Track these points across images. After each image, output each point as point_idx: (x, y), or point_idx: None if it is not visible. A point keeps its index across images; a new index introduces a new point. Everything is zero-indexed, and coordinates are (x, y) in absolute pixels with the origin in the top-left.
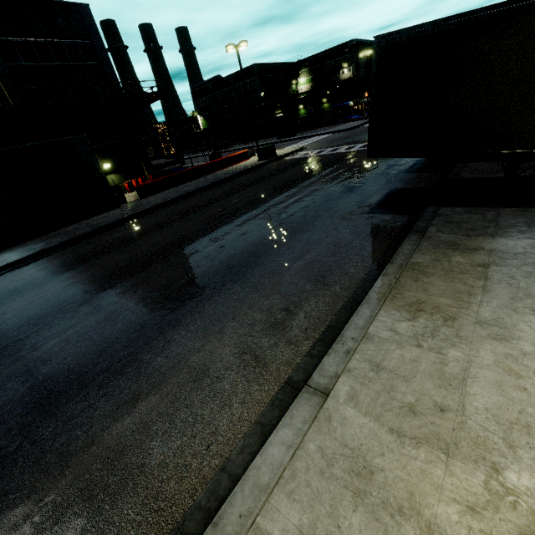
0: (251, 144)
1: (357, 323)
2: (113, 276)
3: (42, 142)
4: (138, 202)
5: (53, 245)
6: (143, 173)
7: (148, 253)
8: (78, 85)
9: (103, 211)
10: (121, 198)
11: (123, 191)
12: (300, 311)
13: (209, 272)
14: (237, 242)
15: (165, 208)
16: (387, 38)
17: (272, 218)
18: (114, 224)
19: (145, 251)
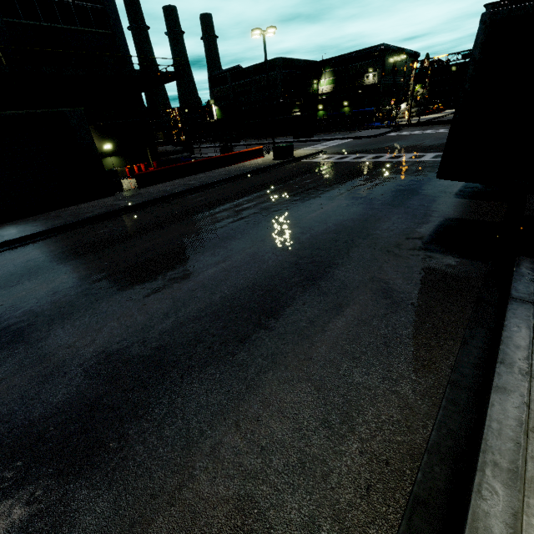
0: (264, 140)
1: (490, 531)
2: (79, 295)
3: (28, 111)
4: (135, 192)
5: (25, 235)
6: (147, 159)
7: (131, 265)
8: (82, 53)
9: (94, 197)
10: (117, 185)
11: (123, 176)
12: (351, 434)
13: (205, 314)
14: (247, 268)
15: (165, 203)
16: (511, 6)
17: (293, 237)
18: (103, 216)
19: (129, 261)
